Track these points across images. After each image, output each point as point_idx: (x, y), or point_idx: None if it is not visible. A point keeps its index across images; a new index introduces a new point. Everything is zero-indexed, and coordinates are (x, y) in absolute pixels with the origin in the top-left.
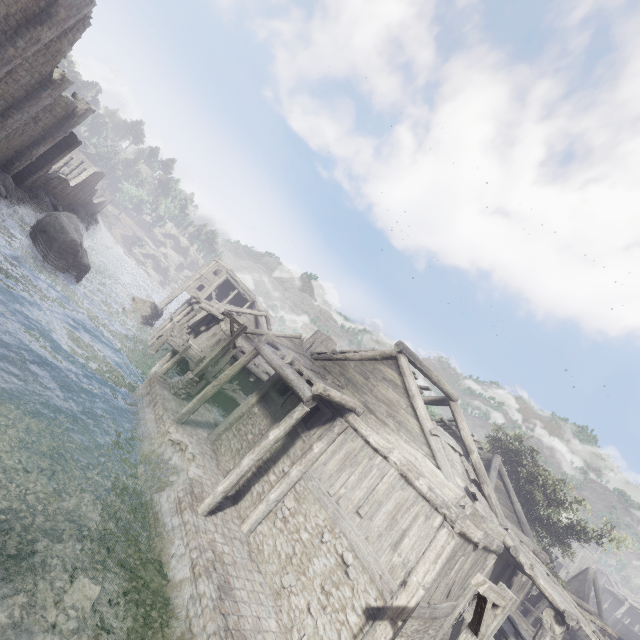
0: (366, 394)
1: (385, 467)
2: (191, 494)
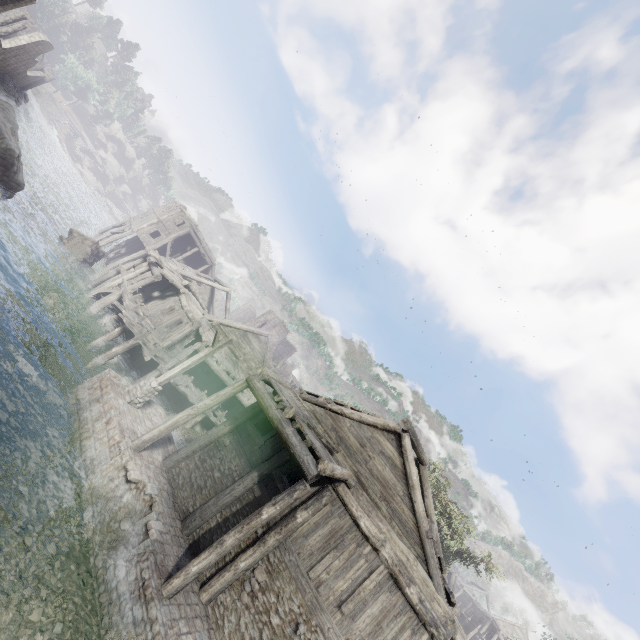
0: (360, 464)
1: (374, 560)
2: (155, 568)
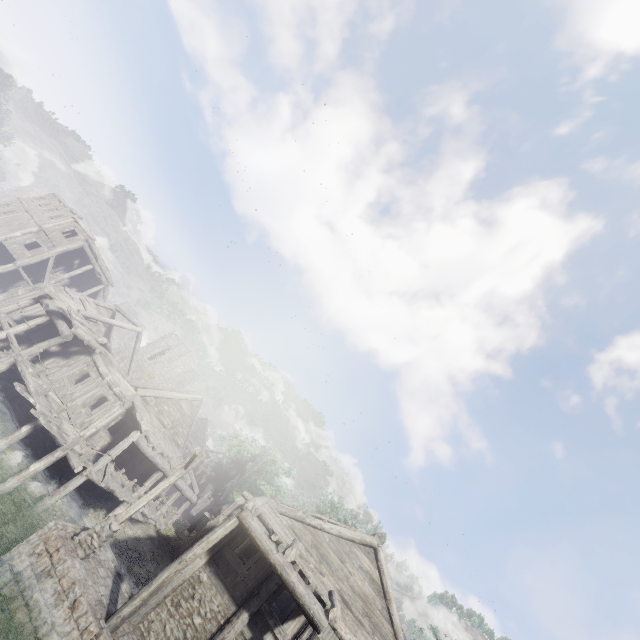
0: (342, 581)
1: None
2: None
